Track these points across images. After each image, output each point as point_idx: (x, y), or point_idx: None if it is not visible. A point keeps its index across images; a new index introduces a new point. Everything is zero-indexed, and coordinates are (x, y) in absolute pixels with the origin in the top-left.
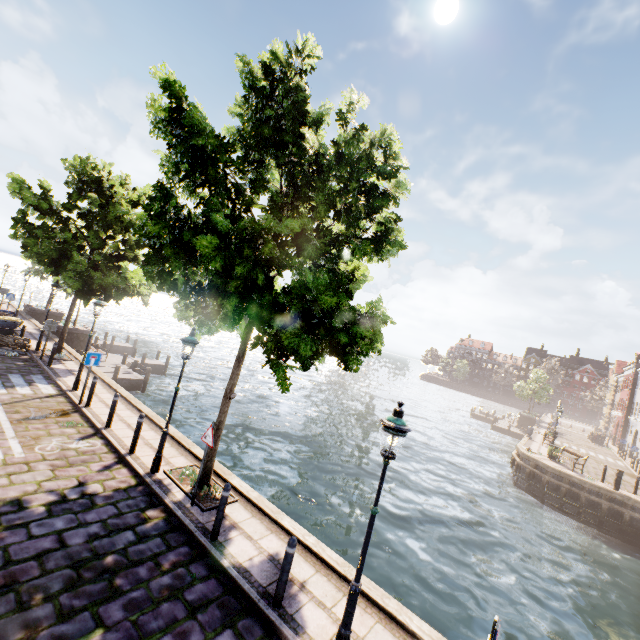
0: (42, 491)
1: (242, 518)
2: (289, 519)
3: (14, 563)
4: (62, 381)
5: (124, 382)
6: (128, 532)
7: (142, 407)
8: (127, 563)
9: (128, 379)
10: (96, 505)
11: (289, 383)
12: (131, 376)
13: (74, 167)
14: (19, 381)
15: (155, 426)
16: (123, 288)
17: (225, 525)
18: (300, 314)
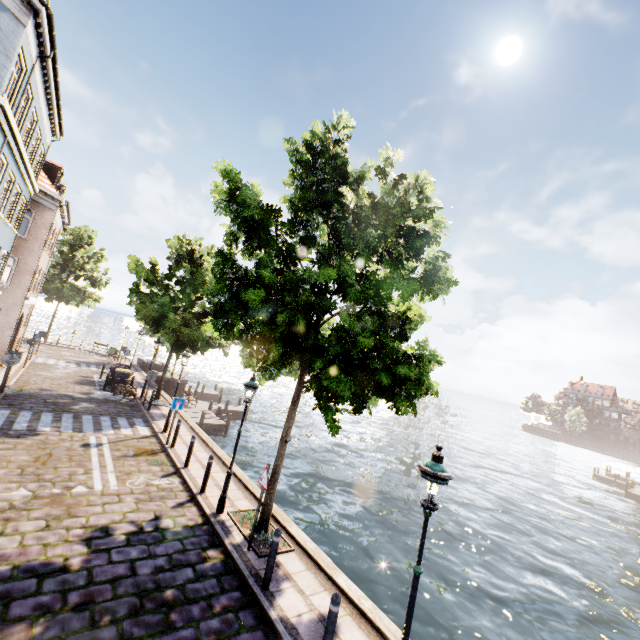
0: (125, 521)
1: (296, 569)
2: (345, 577)
3: (94, 583)
4: (156, 424)
5: (209, 427)
6: (188, 569)
7: (217, 450)
8: (183, 599)
9: (212, 424)
10: (166, 539)
11: (338, 426)
12: (215, 421)
13: (174, 245)
14: (124, 423)
15: (226, 468)
16: (207, 341)
17: (278, 574)
18: (340, 356)
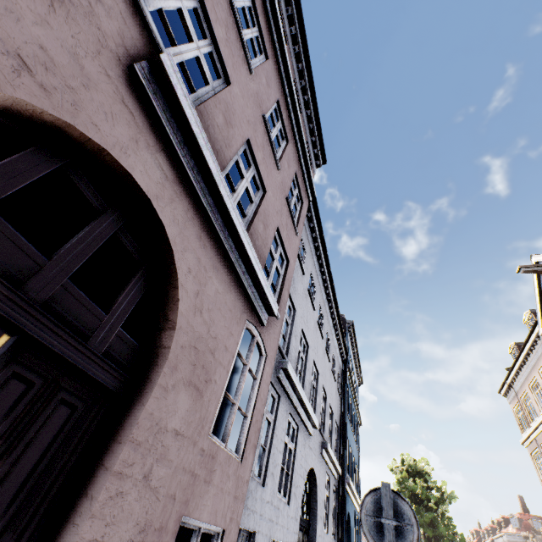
0: None
1: None
2: None
3: None
4: None
5: None
6: None
7: None
8: None
9: None
10: None
11: None
12: None
13: None
14: None
15: None
16: None
17: None
18: None
